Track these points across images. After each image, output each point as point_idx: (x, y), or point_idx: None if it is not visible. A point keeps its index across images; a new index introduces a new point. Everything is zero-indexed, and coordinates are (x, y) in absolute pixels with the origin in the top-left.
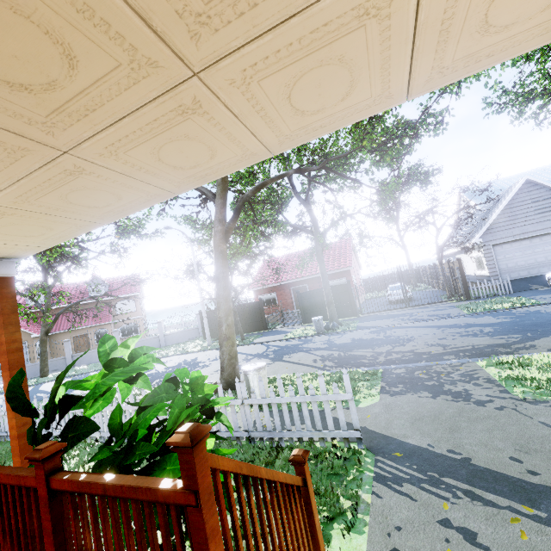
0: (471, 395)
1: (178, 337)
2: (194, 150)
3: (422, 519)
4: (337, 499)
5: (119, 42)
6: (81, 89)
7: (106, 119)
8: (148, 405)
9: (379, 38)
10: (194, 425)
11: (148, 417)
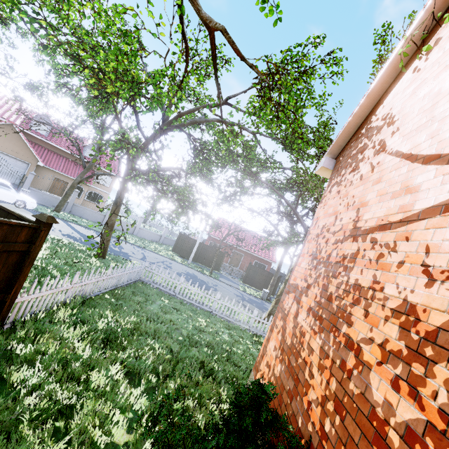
0: None
1: (147, 234)
2: None
3: None
4: None
5: None
6: None
7: None
8: None
9: None
10: None
11: None
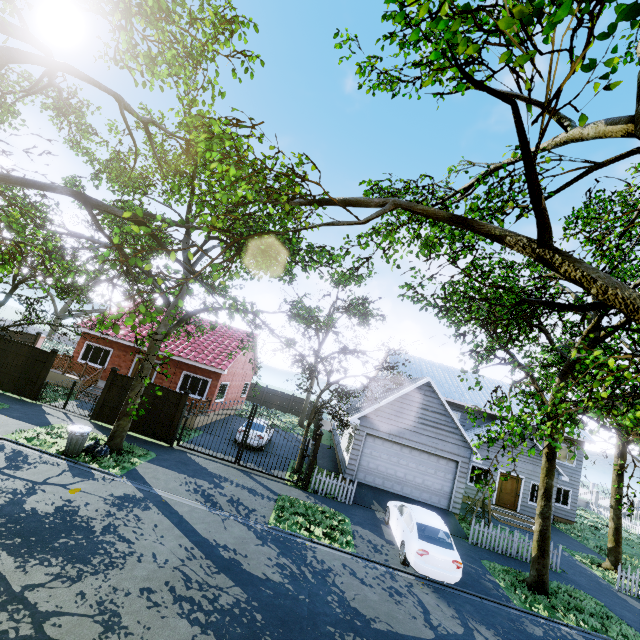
0: None
1: None
2: None
3: None
4: None
5: None
6: None
7: None
8: None
9: None
10: None
11: None
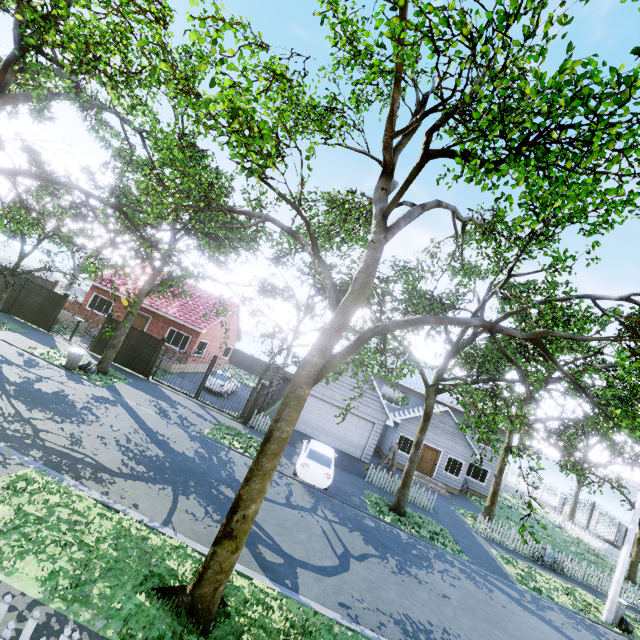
0: None
1: None
2: None
3: None
4: None
5: None
6: None
7: None
8: None
9: None
10: None
11: None
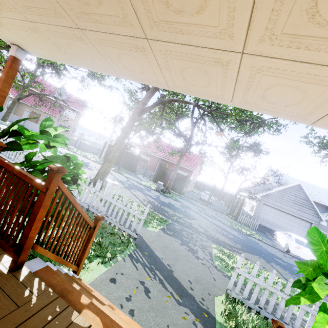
0: (197, 253)
1: (87, 147)
2: (135, 64)
3: (134, 277)
4: (106, 252)
5: (121, 9)
6: (99, 13)
7: (103, 29)
8: (50, 159)
9: (222, 74)
10: (62, 166)
11: (46, 164)
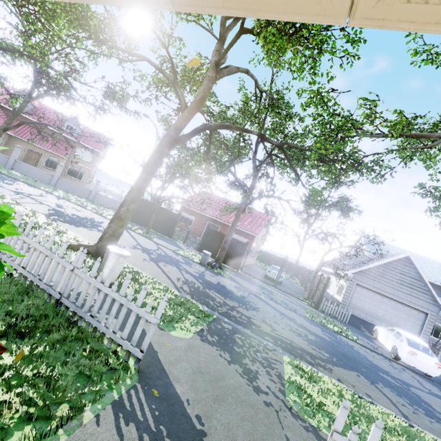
0: (257, 379)
1: (106, 201)
2: None
3: None
4: (61, 401)
5: None
6: None
7: None
8: None
9: None
10: None
11: None
